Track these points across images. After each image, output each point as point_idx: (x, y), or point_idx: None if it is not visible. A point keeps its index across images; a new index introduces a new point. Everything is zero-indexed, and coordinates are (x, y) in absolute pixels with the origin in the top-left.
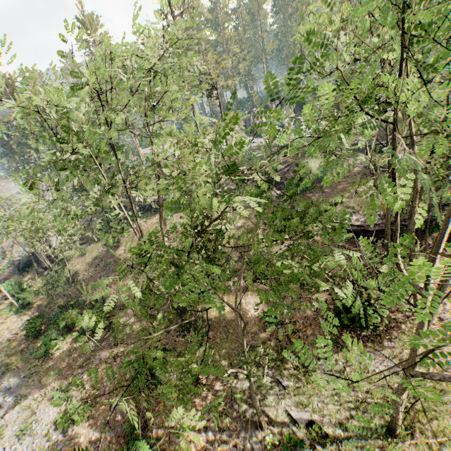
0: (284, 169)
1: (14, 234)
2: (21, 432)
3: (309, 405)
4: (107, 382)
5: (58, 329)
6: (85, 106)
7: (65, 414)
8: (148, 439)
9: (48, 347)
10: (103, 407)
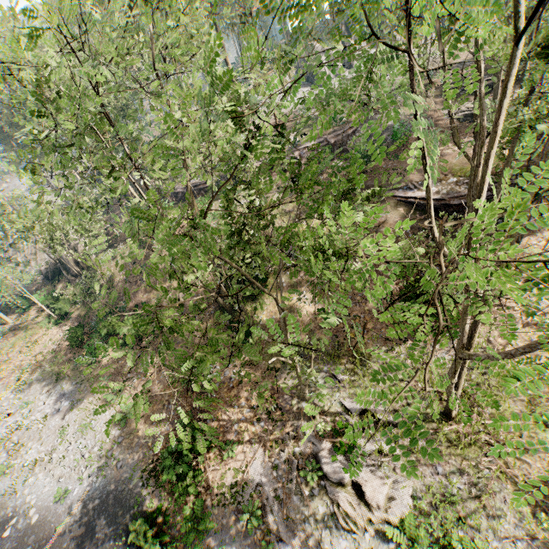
0: (348, 131)
1: (33, 239)
2: (82, 430)
3: (365, 396)
4: (158, 384)
5: (101, 338)
6: (69, 61)
7: (121, 413)
8: (201, 430)
9: (93, 355)
10: (156, 407)
